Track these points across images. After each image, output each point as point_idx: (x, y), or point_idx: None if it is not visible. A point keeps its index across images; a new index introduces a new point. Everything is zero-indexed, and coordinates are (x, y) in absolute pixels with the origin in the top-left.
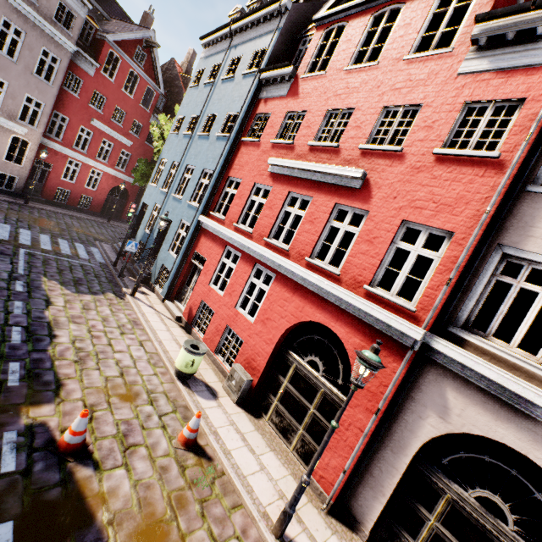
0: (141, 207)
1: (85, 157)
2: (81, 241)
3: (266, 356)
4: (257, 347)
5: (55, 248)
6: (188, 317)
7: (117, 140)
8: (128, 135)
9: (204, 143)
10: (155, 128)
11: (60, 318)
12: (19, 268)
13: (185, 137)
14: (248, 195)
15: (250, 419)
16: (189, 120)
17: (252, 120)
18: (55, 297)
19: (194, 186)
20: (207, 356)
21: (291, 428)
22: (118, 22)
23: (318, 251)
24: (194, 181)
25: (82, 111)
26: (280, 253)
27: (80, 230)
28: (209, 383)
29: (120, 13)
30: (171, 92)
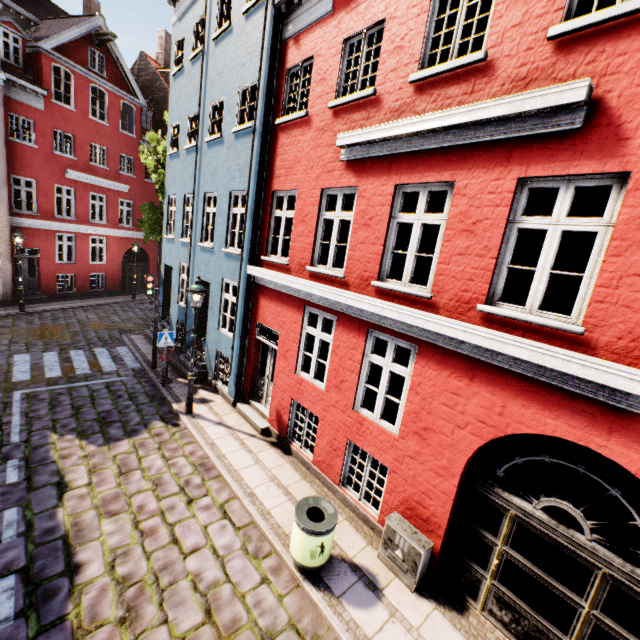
0: (165, 272)
1: (76, 225)
2: (103, 343)
3: (445, 500)
4: (421, 481)
5: (66, 370)
6: (278, 426)
7: (108, 189)
8: (119, 177)
9: (218, 151)
10: (147, 155)
11: (84, 516)
12: (11, 431)
13: (190, 153)
14: (316, 213)
15: (453, 623)
16: (186, 125)
17: (283, 84)
18: (72, 470)
19: (224, 223)
20: (330, 492)
21: (545, 637)
22: (52, 22)
23: (501, 287)
24: (222, 215)
25: (48, 164)
26: (414, 305)
27: (98, 326)
28: (355, 558)
29: (53, 10)
30: (155, 101)
